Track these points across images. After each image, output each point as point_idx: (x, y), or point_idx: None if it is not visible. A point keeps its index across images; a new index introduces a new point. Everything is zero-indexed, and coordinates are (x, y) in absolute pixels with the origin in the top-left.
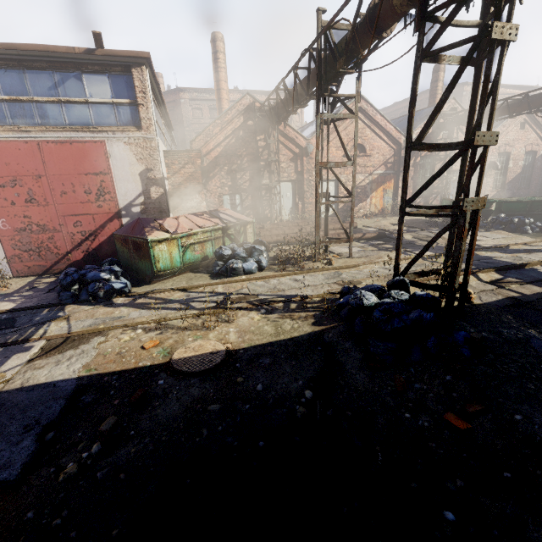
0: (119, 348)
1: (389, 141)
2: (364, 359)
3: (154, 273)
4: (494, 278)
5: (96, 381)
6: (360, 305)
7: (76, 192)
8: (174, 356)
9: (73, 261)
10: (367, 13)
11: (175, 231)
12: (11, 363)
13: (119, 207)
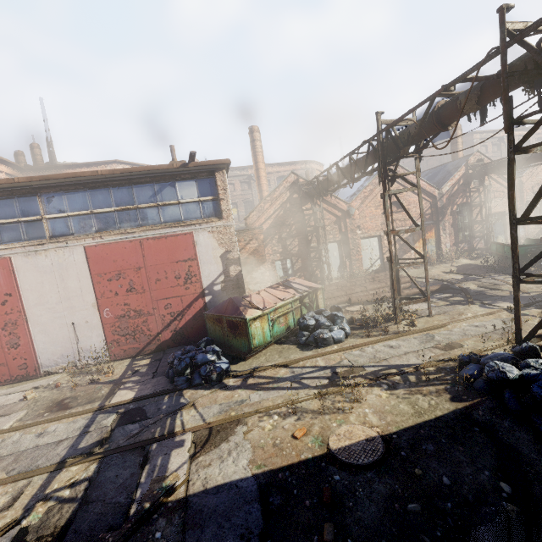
0: (270, 439)
1: (423, 196)
2: (536, 440)
3: (251, 350)
4: None
5: (273, 479)
6: (503, 378)
7: (168, 278)
8: (330, 445)
9: (162, 341)
10: (432, 114)
11: (264, 307)
12: (175, 461)
13: (203, 287)
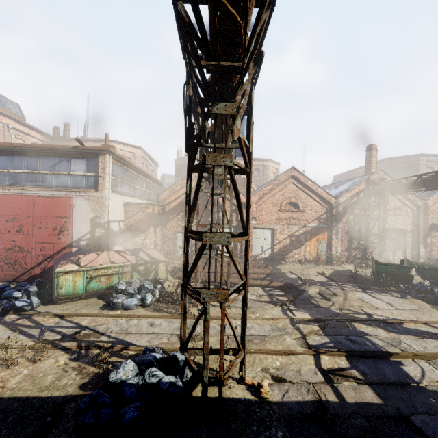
0: None
1: (320, 201)
2: None
3: (55, 297)
4: (337, 365)
5: None
6: (108, 378)
7: (48, 228)
8: None
9: (33, 274)
10: None
11: (86, 265)
12: None
13: (73, 240)
